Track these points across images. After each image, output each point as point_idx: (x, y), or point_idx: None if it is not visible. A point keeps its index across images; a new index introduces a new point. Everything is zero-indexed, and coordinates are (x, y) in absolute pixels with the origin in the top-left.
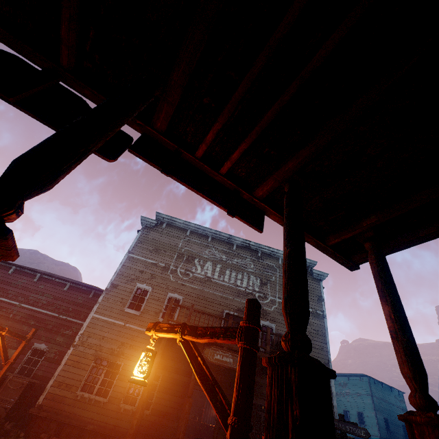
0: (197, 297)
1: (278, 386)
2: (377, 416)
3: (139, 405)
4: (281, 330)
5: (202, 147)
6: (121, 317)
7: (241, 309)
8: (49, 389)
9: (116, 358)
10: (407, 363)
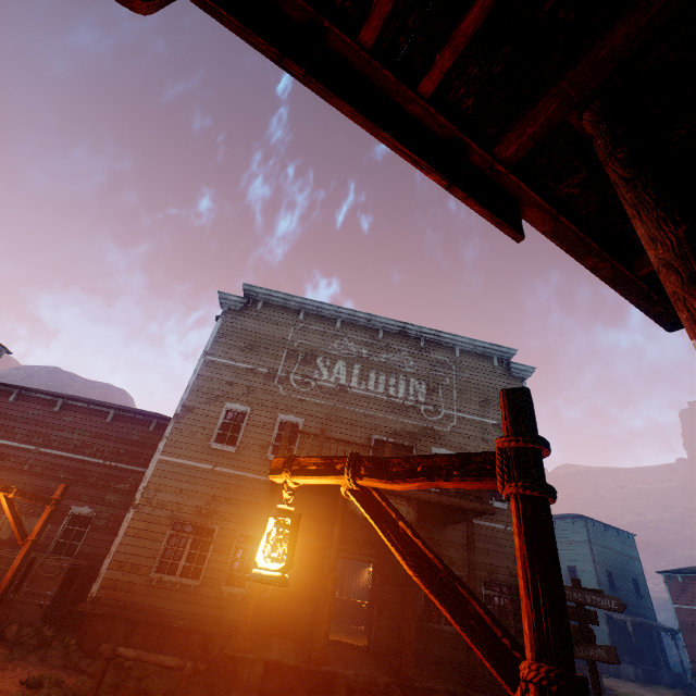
0: (326, 418)
1: None
2: (597, 570)
3: (253, 588)
4: None
5: (378, 7)
6: (206, 458)
7: (399, 432)
8: (106, 574)
9: (206, 520)
10: None
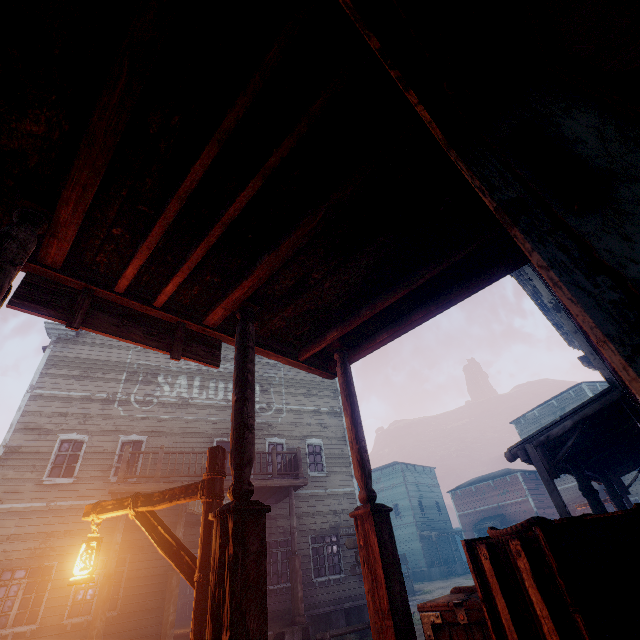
0: (169, 431)
1: (221, 535)
2: (412, 502)
3: (97, 608)
4: (293, 443)
5: (122, 282)
6: (39, 496)
7: None
8: None
9: (41, 559)
10: (358, 468)
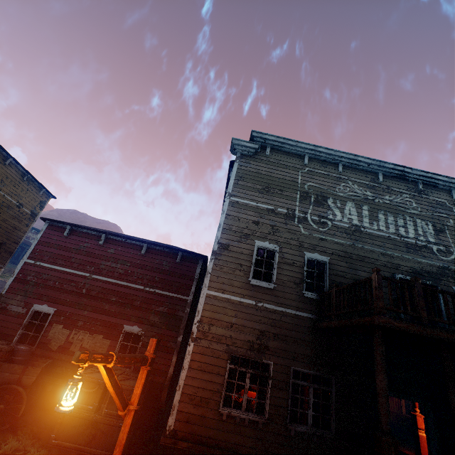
0: (348, 256)
1: None
2: None
3: None
4: None
5: None
6: (248, 293)
7: (419, 272)
8: (178, 407)
9: (259, 355)
10: None
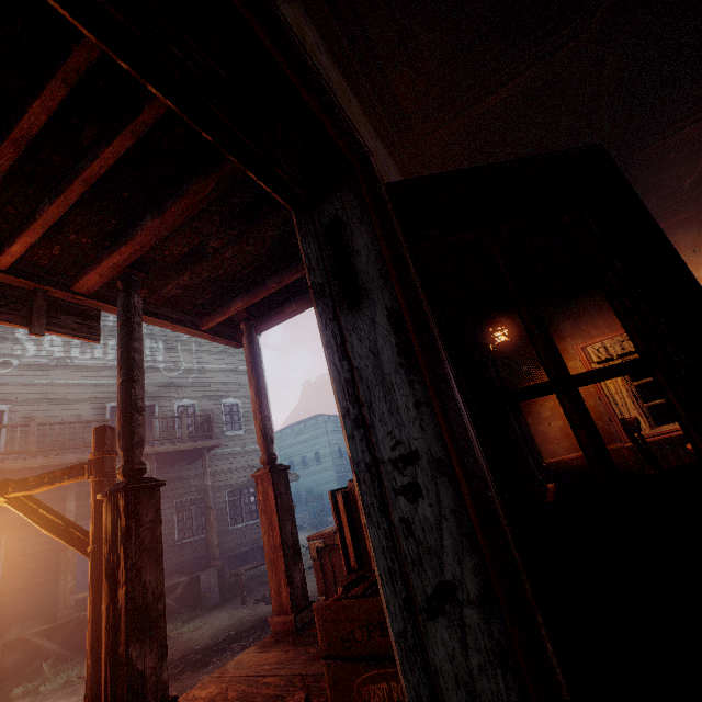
0: (42, 398)
1: (112, 512)
2: (332, 449)
3: None
4: (207, 404)
5: None
6: None
7: None
8: None
9: None
10: (260, 435)
